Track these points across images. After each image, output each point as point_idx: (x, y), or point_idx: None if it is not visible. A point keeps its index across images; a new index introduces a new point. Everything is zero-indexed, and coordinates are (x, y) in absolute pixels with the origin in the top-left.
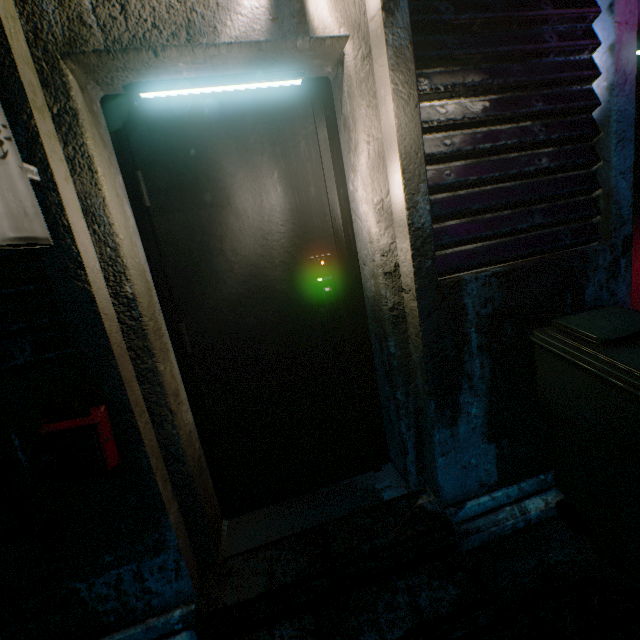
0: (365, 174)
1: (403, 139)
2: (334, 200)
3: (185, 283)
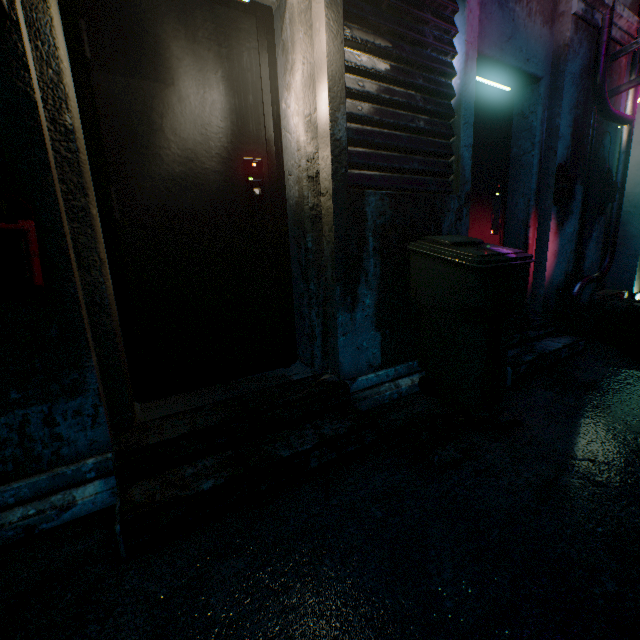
0: (299, 90)
1: (331, 65)
2: (269, 113)
3: (120, 148)
